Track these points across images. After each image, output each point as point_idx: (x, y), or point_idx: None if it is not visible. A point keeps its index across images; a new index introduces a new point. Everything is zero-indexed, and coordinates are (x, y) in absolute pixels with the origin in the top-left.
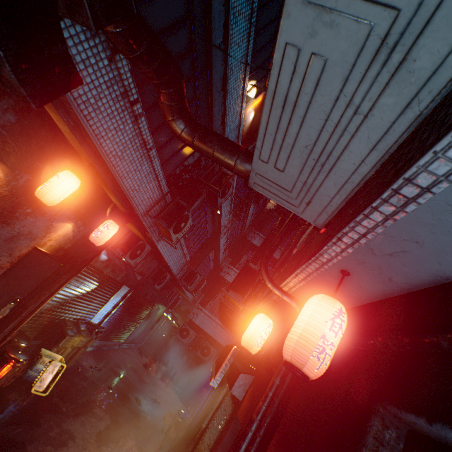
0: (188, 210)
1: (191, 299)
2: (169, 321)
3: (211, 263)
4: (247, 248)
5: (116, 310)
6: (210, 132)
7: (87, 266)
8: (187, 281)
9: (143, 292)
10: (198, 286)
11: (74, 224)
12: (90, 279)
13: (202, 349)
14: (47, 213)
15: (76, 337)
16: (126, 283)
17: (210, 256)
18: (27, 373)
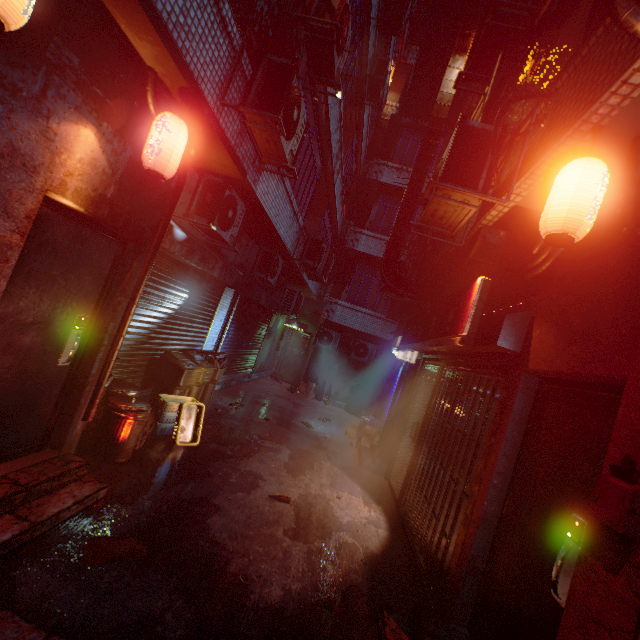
0: (296, 74)
1: (316, 296)
2: (296, 334)
3: (328, 234)
4: (374, 193)
5: (228, 330)
6: None
7: (161, 262)
8: (312, 258)
9: (254, 295)
10: (327, 265)
11: (96, 131)
12: (175, 285)
13: (356, 350)
14: (21, 89)
15: (197, 369)
16: (229, 281)
17: (325, 220)
18: (158, 428)
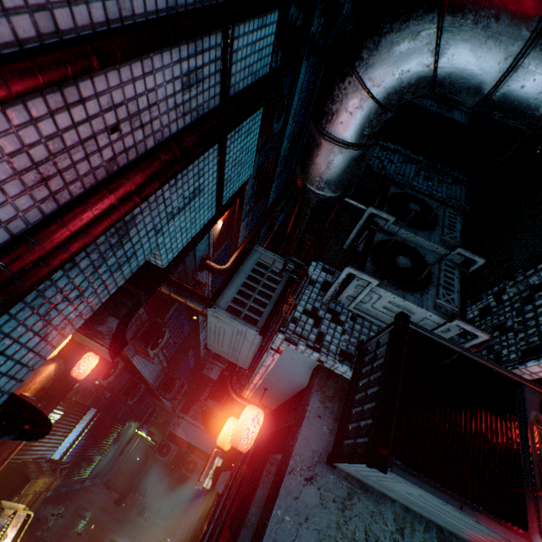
0: (165, 327)
1: (170, 407)
2: (144, 439)
3: (191, 361)
4: None
5: (80, 439)
6: (182, 288)
7: None
8: (165, 389)
9: (113, 411)
10: (178, 392)
11: (57, 363)
12: (56, 409)
13: (187, 465)
14: None
15: (41, 479)
16: (96, 405)
17: (190, 353)
18: None
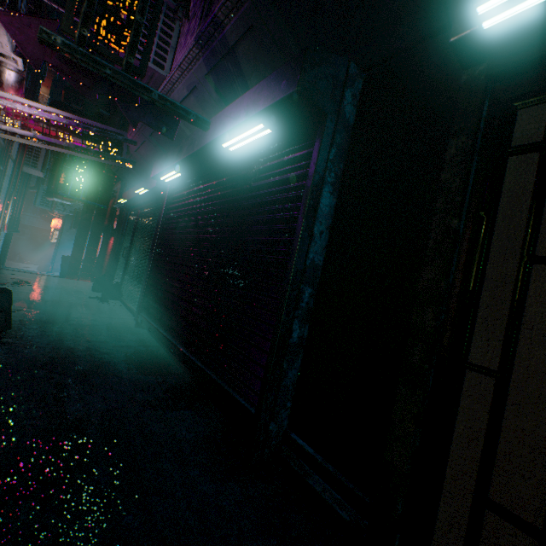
0: None
1: None
2: None
3: None
4: None
5: None
6: None
7: None
8: None
9: None
10: None
11: None
12: None
13: (42, 238)
14: None
15: None
16: None
17: None
18: None
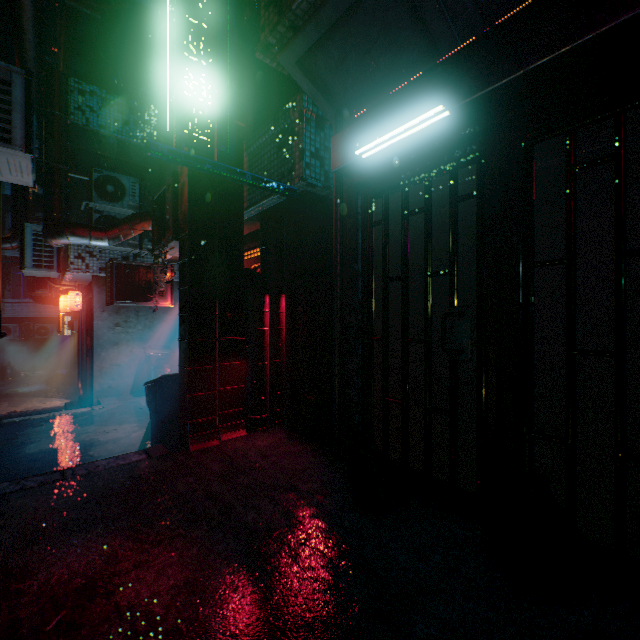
0: None
1: None
2: None
3: None
4: (3, 204)
5: None
6: None
7: None
8: None
9: None
10: None
11: None
12: None
13: (38, 332)
14: None
15: None
16: None
17: None
18: None
